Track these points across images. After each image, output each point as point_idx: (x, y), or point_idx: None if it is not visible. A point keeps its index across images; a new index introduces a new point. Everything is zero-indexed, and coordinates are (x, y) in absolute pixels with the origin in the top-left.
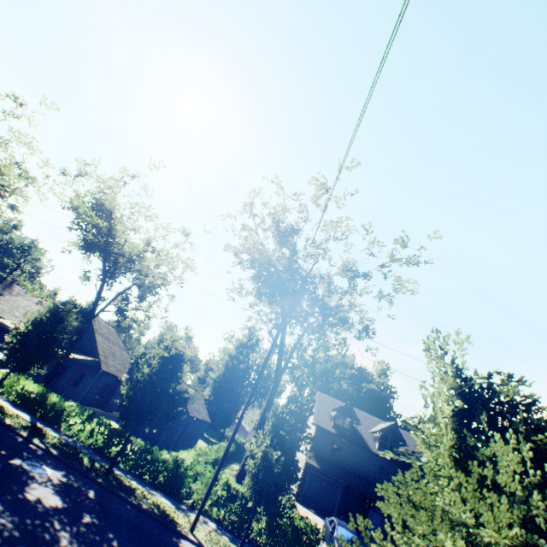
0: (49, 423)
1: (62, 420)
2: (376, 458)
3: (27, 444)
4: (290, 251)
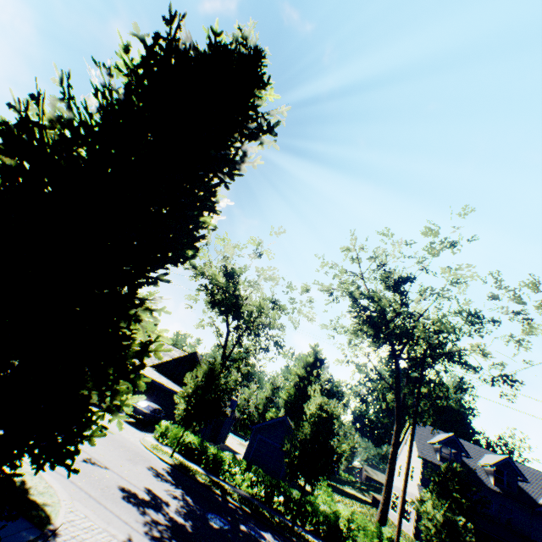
0: (212, 473)
1: (225, 471)
2: (494, 495)
3: (228, 504)
4: (400, 295)
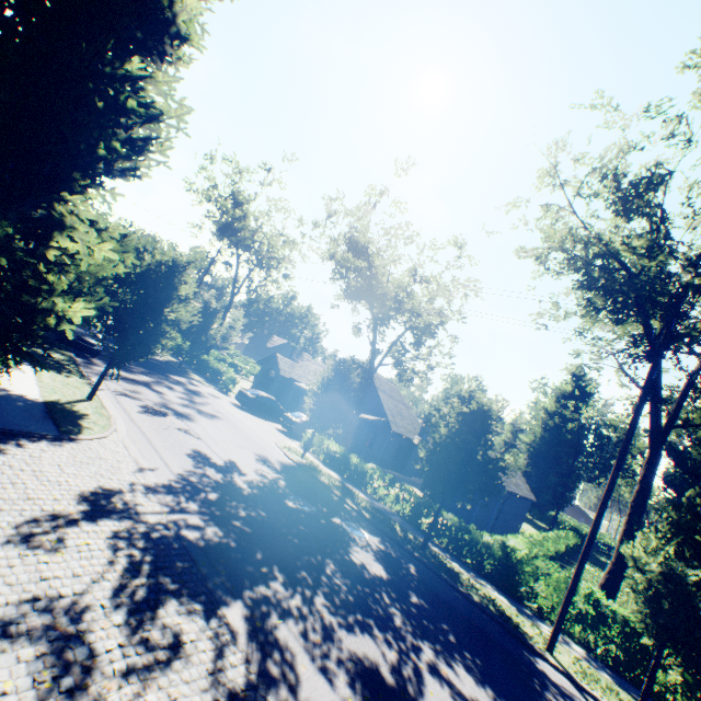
0: (355, 484)
1: (366, 483)
2: None
3: (342, 504)
4: (648, 222)
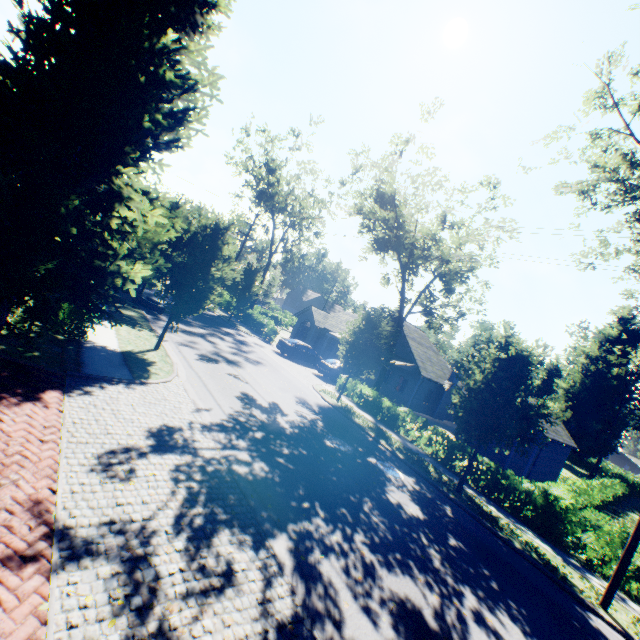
0: (388, 426)
1: (399, 425)
2: None
3: (376, 444)
4: None
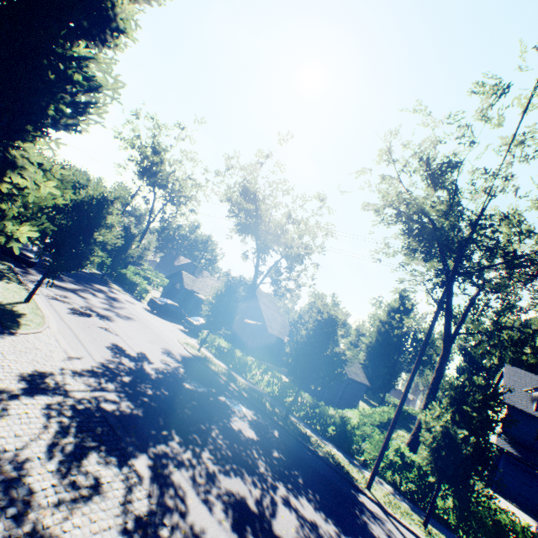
0: (238, 372)
1: (247, 371)
2: None
3: (227, 386)
4: (448, 193)
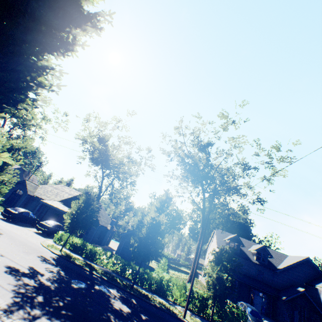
0: (89, 259)
1: (97, 258)
2: (255, 265)
3: (92, 275)
4: (206, 155)
